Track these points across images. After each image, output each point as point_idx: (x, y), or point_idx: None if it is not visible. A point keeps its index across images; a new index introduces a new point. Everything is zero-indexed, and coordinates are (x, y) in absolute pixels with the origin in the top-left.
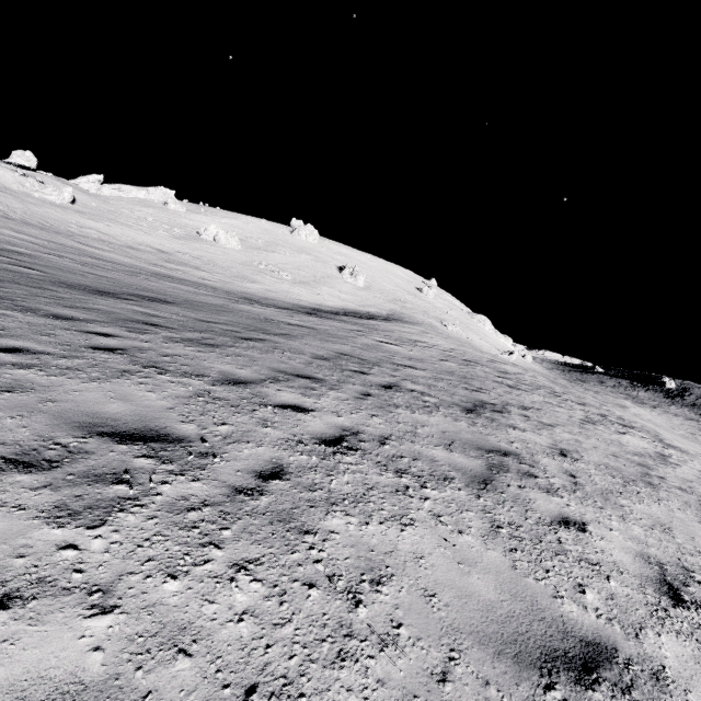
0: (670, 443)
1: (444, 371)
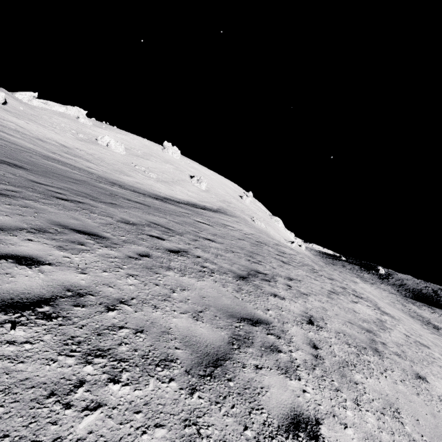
0: (384, 310)
1: (237, 246)
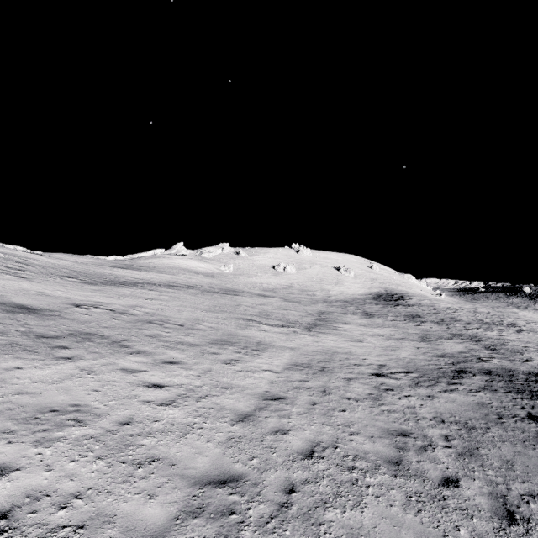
0: None
1: (486, 318)
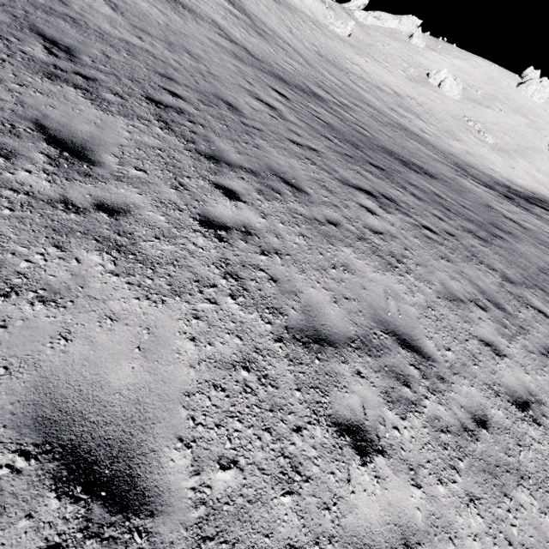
0: None
1: None
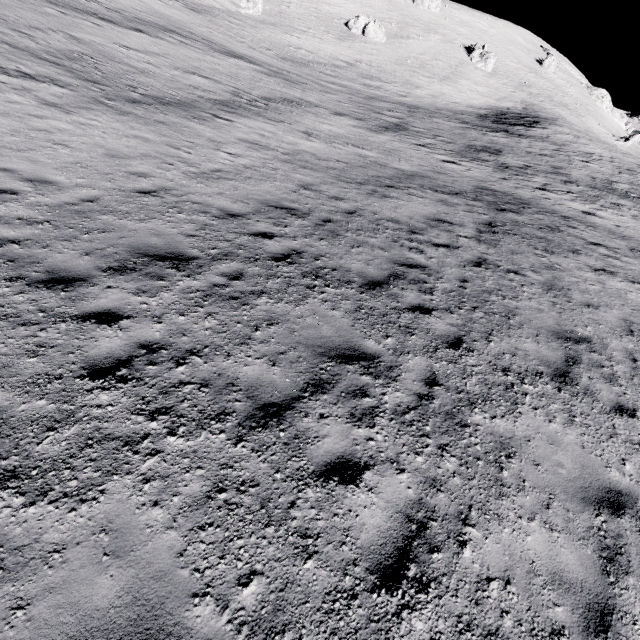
0: None
1: (629, 183)
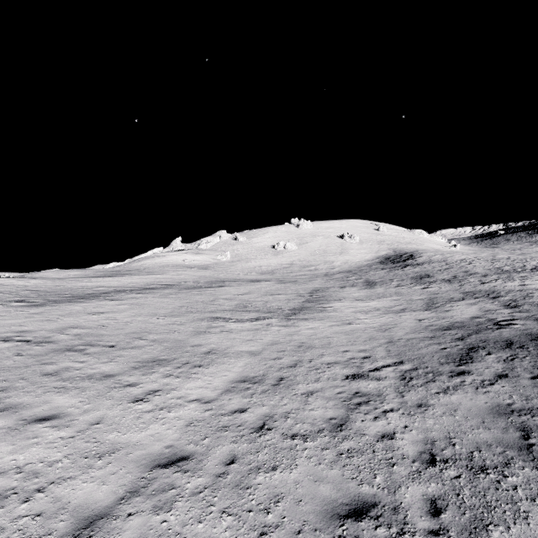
0: None
1: (506, 265)
